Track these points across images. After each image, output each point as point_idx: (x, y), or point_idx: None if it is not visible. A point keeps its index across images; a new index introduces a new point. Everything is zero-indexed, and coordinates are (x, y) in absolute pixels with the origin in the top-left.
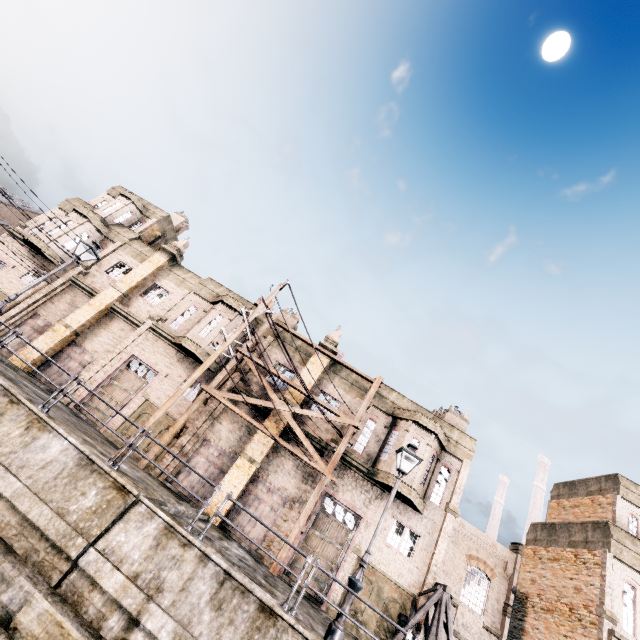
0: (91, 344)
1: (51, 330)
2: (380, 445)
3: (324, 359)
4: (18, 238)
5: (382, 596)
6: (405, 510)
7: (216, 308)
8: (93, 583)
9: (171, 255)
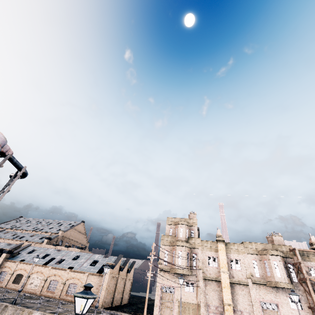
0: (240, 306)
1: (225, 311)
2: None
3: None
4: (165, 271)
5: None
6: None
7: (269, 258)
8: None
9: (223, 241)
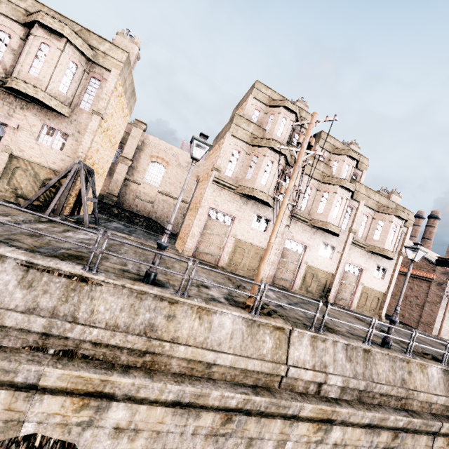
0: None
1: None
2: (17, 58)
3: None
4: None
5: (39, 178)
6: (54, 116)
7: None
8: None
9: None
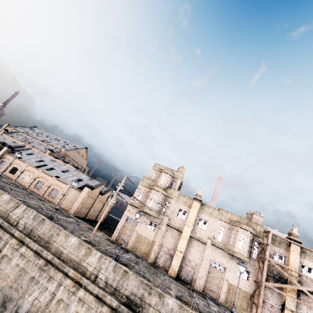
0: (191, 256)
1: (175, 255)
2: None
3: (297, 247)
4: (135, 206)
5: None
6: None
7: (238, 231)
8: None
9: (200, 201)
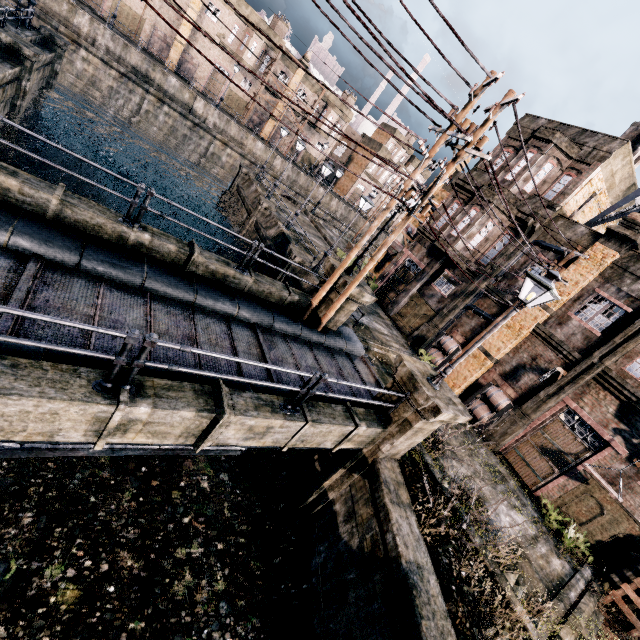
0: (193, 53)
1: (174, 46)
2: (319, 115)
3: (303, 72)
4: None
5: (311, 161)
6: (322, 139)
7: (253, 37)
8: (275, 168)
9: None
